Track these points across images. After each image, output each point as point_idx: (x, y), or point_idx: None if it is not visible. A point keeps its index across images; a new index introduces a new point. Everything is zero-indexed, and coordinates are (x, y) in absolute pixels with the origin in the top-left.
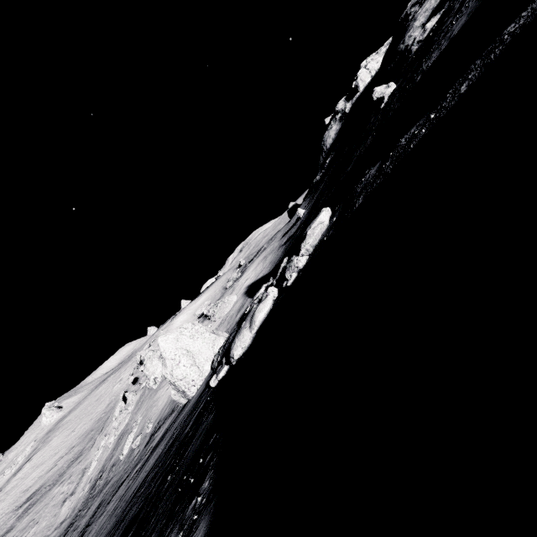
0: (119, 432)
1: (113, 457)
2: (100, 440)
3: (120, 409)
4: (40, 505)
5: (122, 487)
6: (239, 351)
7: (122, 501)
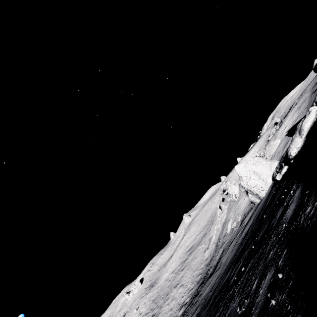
0: (222, 222)
1: (223, 233)
2: (213, 227)
3: (219, 213)
4: (195, 252)
5: (232, 242)
6: (294, 150)
7: (236, 245)
